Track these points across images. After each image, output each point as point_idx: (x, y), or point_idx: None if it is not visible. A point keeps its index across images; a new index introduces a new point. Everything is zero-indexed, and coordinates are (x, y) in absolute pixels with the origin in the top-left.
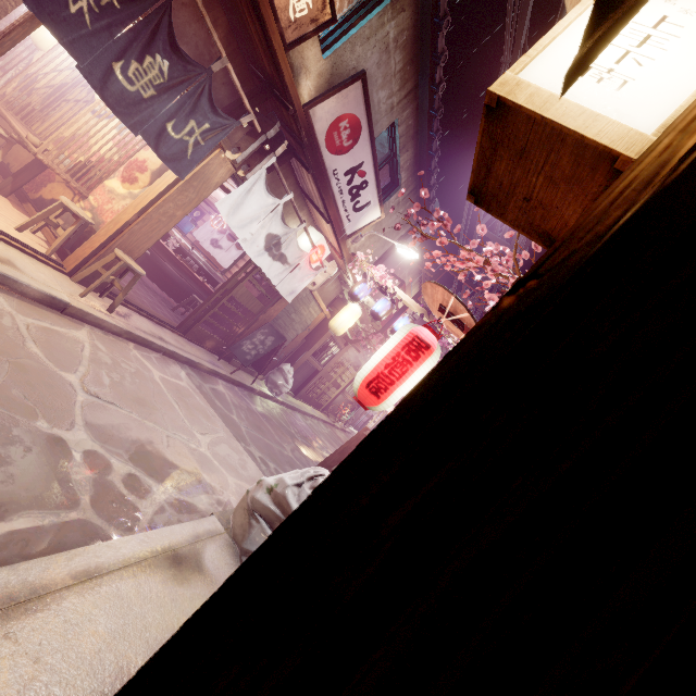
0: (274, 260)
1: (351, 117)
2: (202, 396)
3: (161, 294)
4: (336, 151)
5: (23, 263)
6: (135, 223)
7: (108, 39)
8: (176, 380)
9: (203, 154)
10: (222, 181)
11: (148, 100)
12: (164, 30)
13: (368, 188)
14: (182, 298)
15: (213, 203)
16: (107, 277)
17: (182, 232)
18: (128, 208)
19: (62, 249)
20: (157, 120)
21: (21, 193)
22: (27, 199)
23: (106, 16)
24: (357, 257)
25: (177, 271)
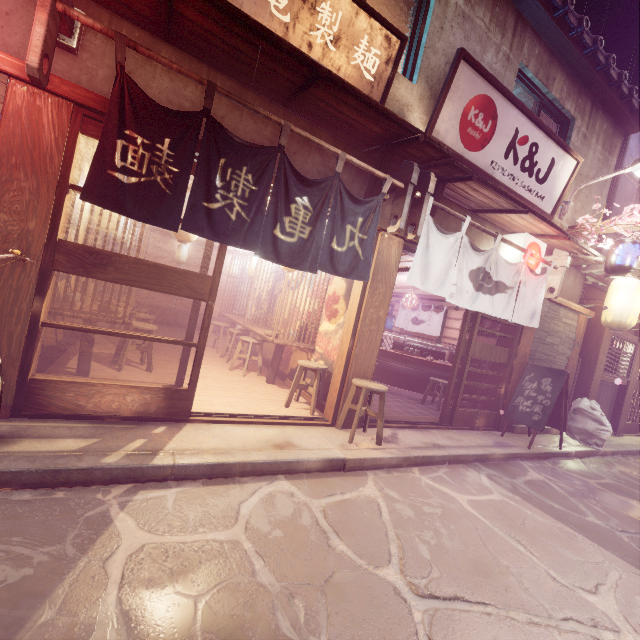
0: (491, 294)
1: (475, 101)
2: (528, 504)
3: (403, 393)
4: (481, 145)
5: (297, 437)
6: (354, 347)
7: (262, 218)
8: (485, 495)
9: (371, 246)
10: (398, 258)
11: (309, 238)
12: (291, 176)
13: (539, 149)
14: (422, 387)
15: (395, 292)
16: (359, 412)
17: (387, 330)
18: (343, 337)
19: (318, 403)
20: (323, 248)
21: (280, 374)
22: (285, 376)
23: (253, 203)
24: (578, 227)
25: (405, 364)
